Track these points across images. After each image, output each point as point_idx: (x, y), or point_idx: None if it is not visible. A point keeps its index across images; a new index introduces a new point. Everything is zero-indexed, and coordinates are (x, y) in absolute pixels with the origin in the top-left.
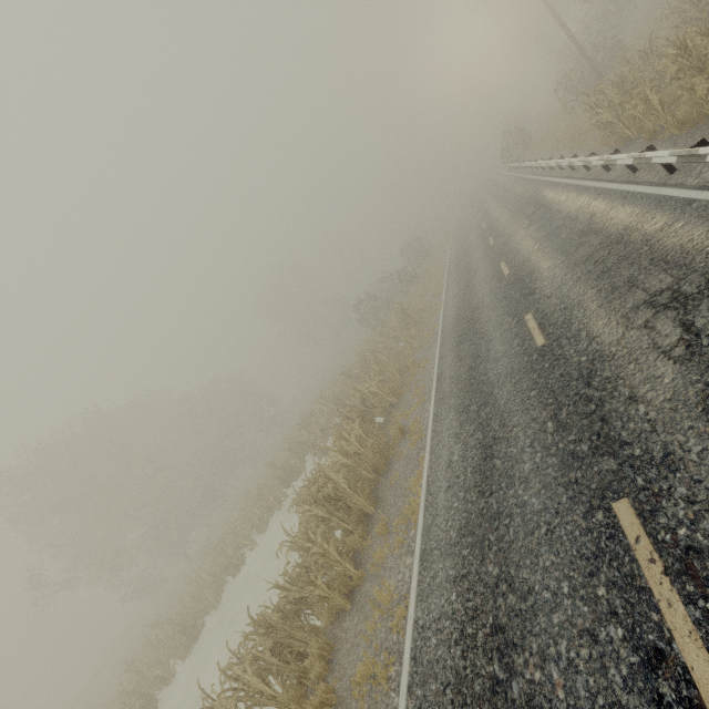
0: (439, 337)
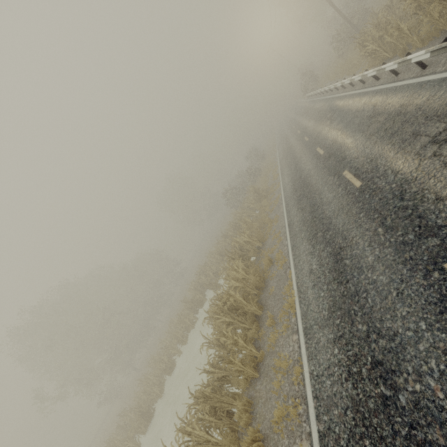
0: (283, 201)
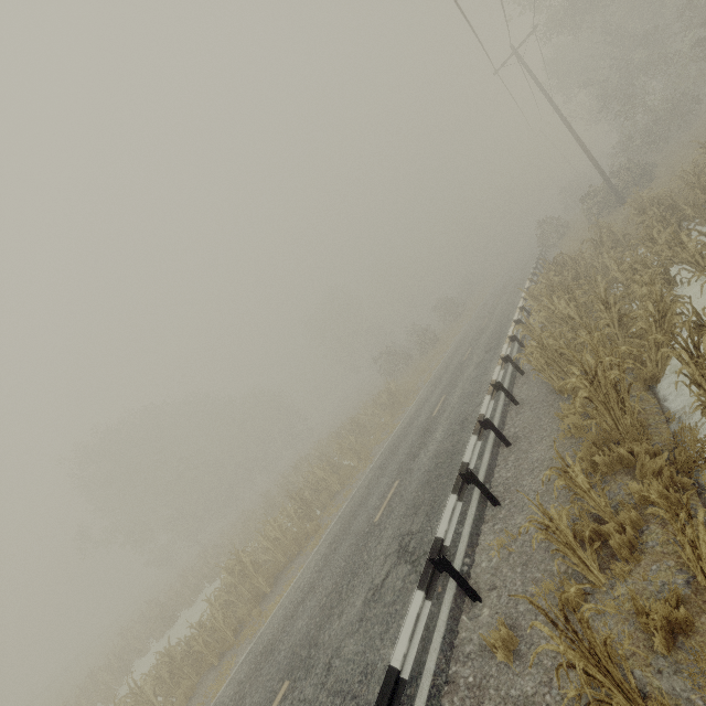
0: (387, 442)
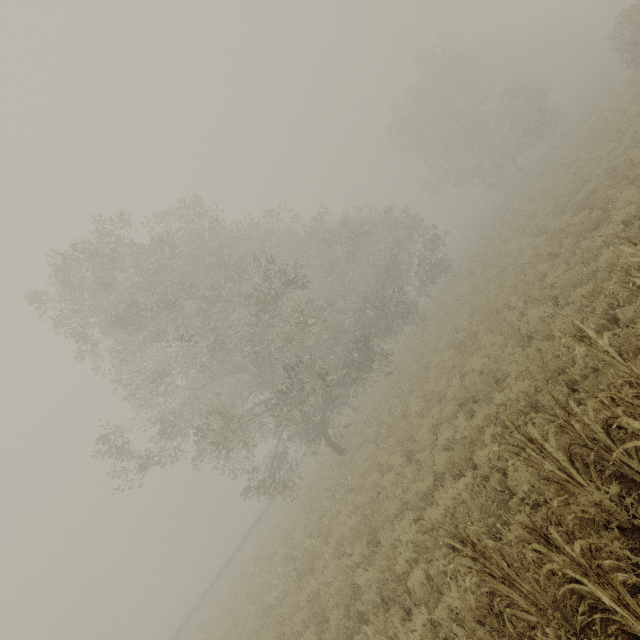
0: None
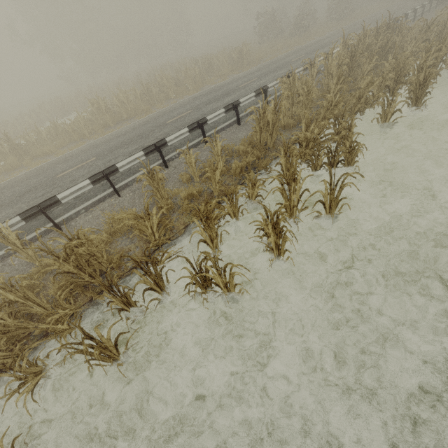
0: (211, 87)
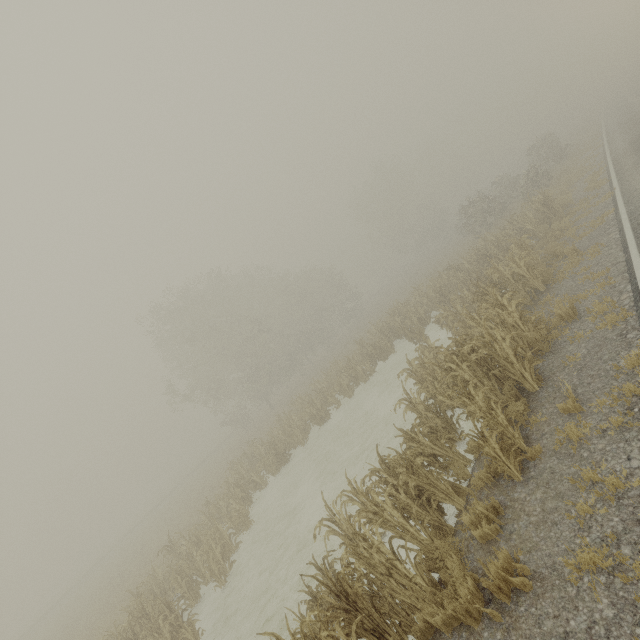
0: (625, 219)
